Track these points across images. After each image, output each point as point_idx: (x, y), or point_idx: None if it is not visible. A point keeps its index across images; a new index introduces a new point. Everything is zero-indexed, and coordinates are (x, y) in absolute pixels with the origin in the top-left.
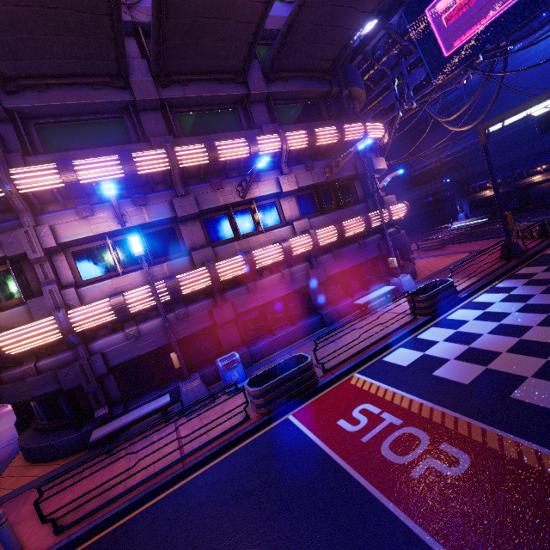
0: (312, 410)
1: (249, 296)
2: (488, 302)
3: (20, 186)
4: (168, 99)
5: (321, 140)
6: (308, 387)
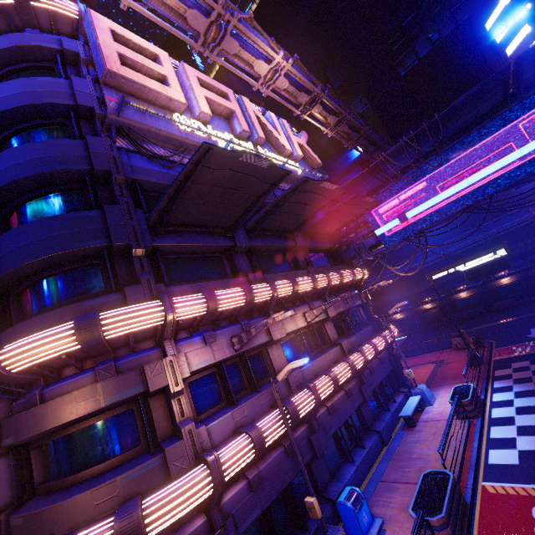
0: (492, 530)
1: (330, 418)
2: (506, 399)
3: (177, 314)
4: (252, 246)
5: (345, 279)
6: (464, 505)
